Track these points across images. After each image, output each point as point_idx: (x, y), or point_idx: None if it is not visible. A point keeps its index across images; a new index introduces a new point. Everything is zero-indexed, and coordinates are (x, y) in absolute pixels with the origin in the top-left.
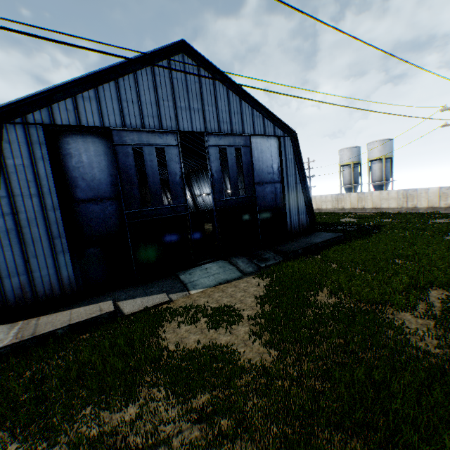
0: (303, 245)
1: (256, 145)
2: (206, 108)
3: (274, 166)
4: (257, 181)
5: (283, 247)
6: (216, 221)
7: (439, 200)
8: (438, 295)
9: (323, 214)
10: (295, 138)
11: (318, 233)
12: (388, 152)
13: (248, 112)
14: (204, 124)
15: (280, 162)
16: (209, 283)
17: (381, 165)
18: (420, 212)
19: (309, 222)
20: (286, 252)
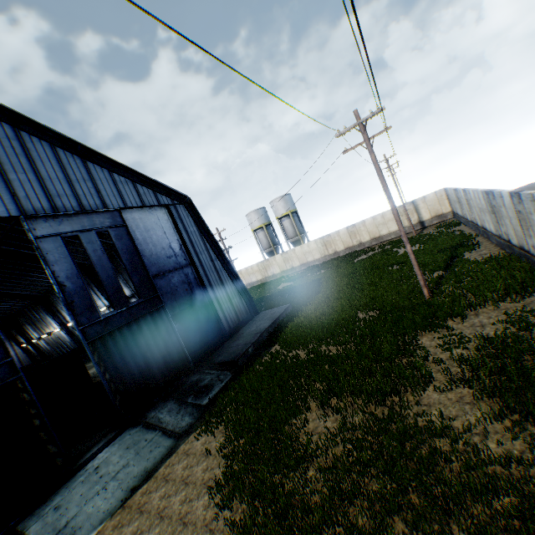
0: (251, 339)
1: (135, 223)
2: (12, 176)
3: (174, 246)
4: (155, 273)
5: (226, 355)
6: (96, 364)
7: (352, 239)
8: (432, 342)
9: (256, 288)
10: (191, 205)
11: (262, 313)
12: (292, 206)
13: (105, 178)
14: (15, 202)
15: (180, 239)
16: (109, 502)
17: (291, 220)
18: (342, 255)
19: (247, 304)
20: (233, 361)
